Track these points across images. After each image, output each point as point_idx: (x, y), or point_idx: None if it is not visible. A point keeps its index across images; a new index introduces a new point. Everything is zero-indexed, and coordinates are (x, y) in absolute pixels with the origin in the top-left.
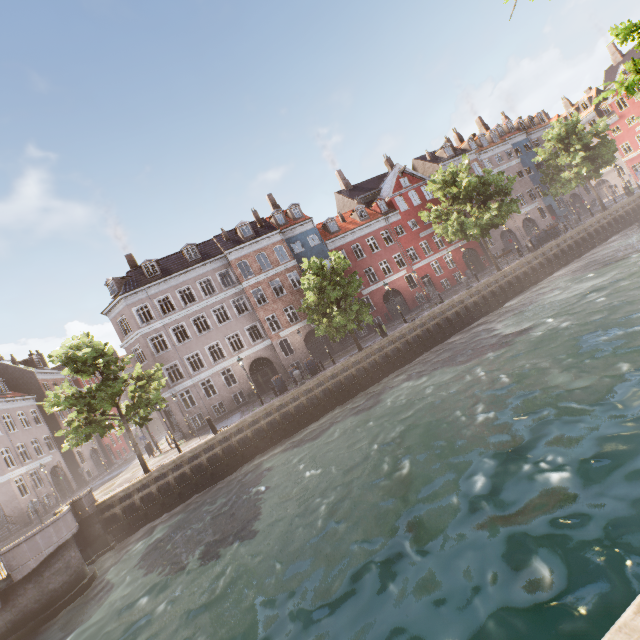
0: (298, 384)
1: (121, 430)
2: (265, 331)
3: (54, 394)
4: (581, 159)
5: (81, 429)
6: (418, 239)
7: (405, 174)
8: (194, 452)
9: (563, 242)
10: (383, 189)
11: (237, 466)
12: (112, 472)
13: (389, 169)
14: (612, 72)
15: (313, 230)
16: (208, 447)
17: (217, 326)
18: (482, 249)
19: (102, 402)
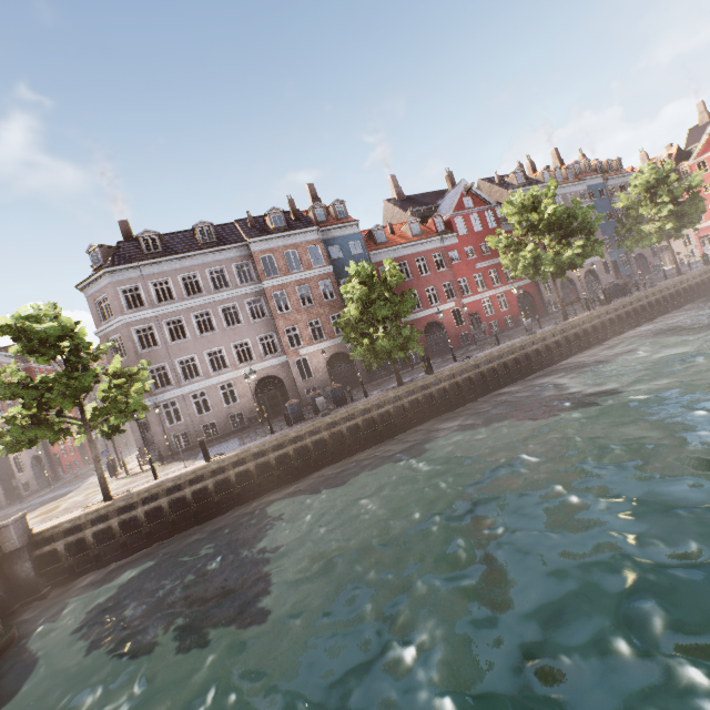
0: (320, 414)
1: (80, 439)
2: (282, 345)
3: None
4: (667, 213)
5: (24, 430)
6: (473, 270)
7: (470, 193)
8: (176, 481)
9: (637, 301)
10: (441, 206)
11: (230, 506)
12: (57, 489)
13: (449, 186)
14: (696, 132)
15: (357, 235)
16: (196, 477)
17: (224, 328)
18: (539, 295)
19: (60, 398)
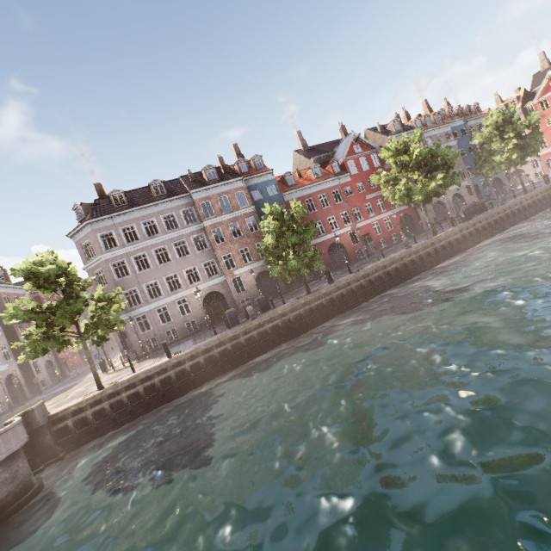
0: (250, 319)
1: (78, 347)
2: (221, 268)
3: (13, 307)
4: (513, 146)
5: (38, 343)
6: (364, 201)
7: (358, 141)
8: (148, 373)
9: (491, 216)
10: (337, 153)
11: (188, 389)
12: (65, 384)
13: (343, 136)
14: (539, 77)
15: (272, 181)
16: (162, 370)
17: (177, 259)
18: (417, 216)
19: (62, 319)
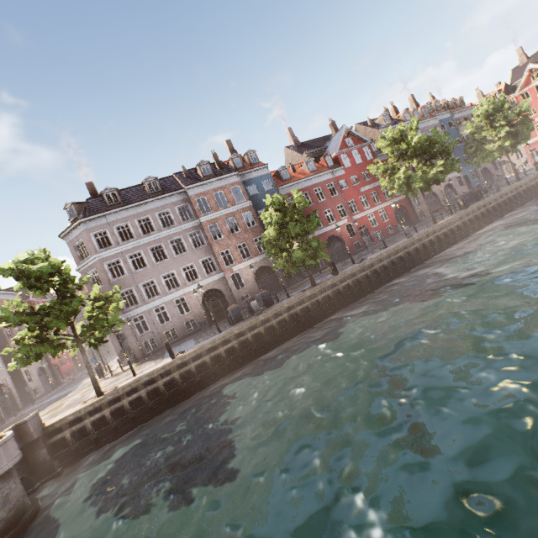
0: (255, 314)
1: (74, 351)
2: (219, 264)
3: (2, 308)
4: (505, 133)
5: (31, 348)
6: (358, 193)
7: (350, 135)
8: (151, 376)
9: (488, 203)
10: (329, 147)
11: (194, 391)
12: (59, 391)
13: (333, 131)
14: (518, 71)
15: (267, 176)
16: (165, 371)
17: (174, 256)
18: (411, 207)
19: (56, 320)
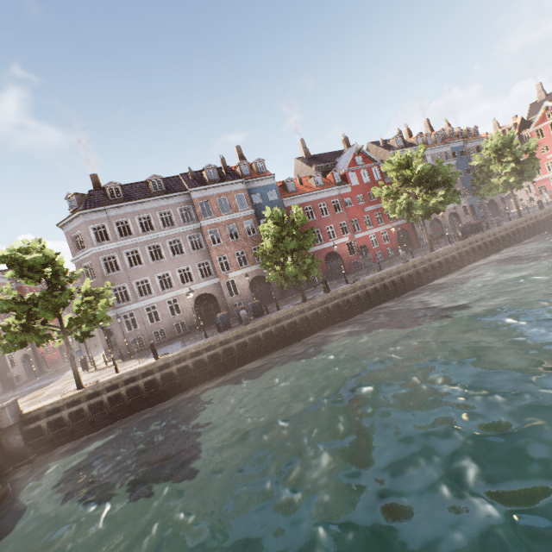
0: (243, 323)
1: (59, 342)
2: (215, 270)
3: None
4: (511, 170)
5: (16, 335)
6: (362, 212)
7: (360, 153)
8: (132, 374)
9: (486, 237)
10: (339, 163)
11: (173, 393)
12: (42, 380)
13: (345, 147)
14: (536, 107)
15: (273, 186)
16: (147, 371)
17: (170, 257)
18: (413, 232)
19: (44, 311)
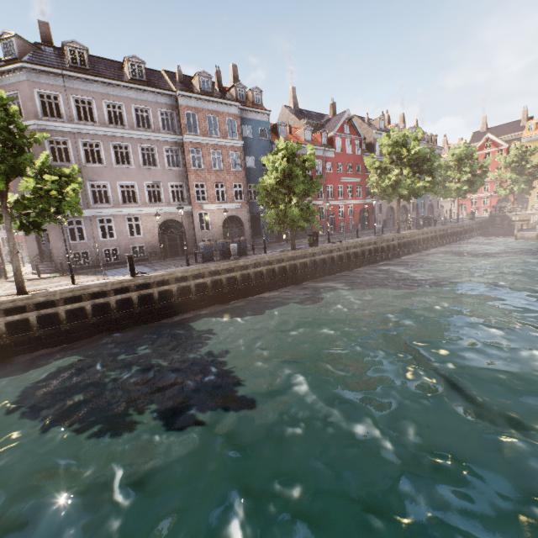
0: (232, 258)
1: None
2: (189, 196)
3: None
4: (466, 179)
5: None
6: (338, 181)
7: (349, 122)
8: (102, 288)
9: (438, 231)
10: (326, 125)
11: (149, 319)
12: None
13: (331, 113)
14: (477, 136)
15: (266, 124)
16: (121, 288)
17: (140, 166)
18: (373, 213)
19: None
